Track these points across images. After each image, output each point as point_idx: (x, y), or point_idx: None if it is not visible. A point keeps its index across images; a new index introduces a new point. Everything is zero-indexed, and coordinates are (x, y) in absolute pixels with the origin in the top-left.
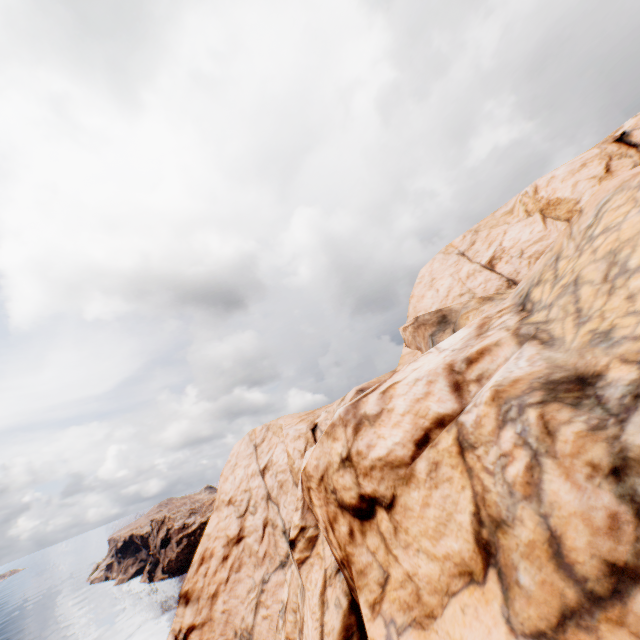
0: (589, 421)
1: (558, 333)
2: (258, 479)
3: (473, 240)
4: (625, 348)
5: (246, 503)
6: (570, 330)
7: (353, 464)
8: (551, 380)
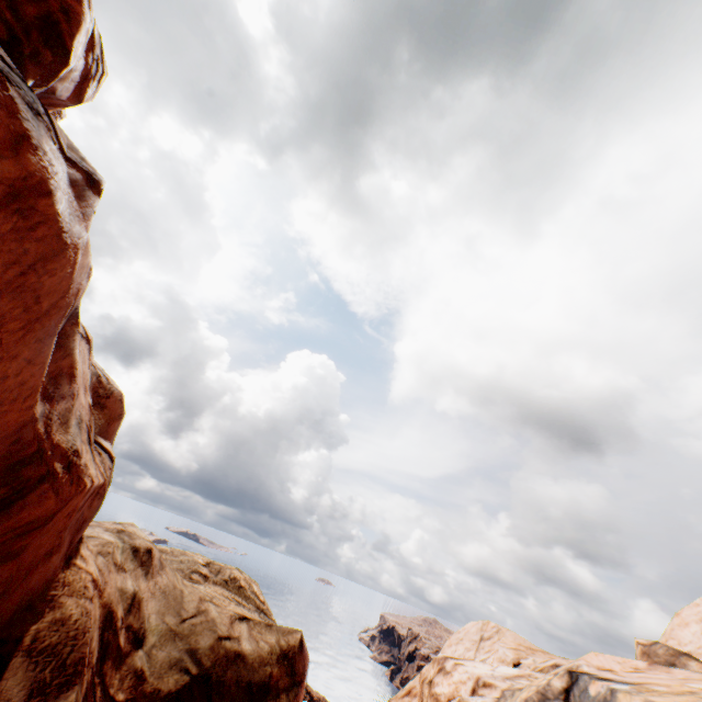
0: None
1: None
2: None
3: None
4: None
5: None
6: None
7: (430, 685)
8: None
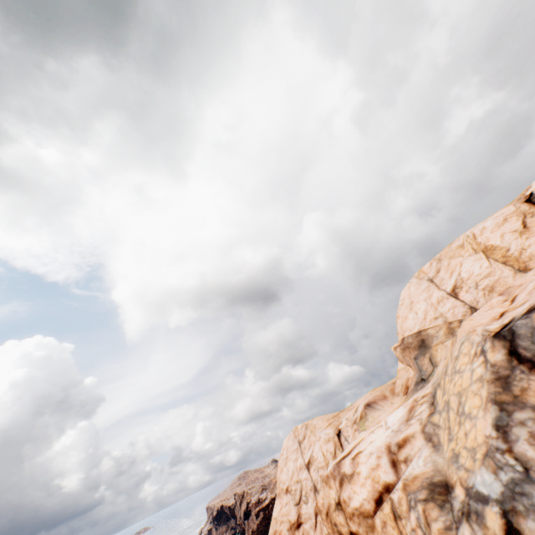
0: (445, 521)
1: (441, 440)
2: (305, 472)
3: (438, 268)
4: (461, 473)
5: (299, 492)
6: (445, 441)
7: (342, 508)
8: (432, 481)
